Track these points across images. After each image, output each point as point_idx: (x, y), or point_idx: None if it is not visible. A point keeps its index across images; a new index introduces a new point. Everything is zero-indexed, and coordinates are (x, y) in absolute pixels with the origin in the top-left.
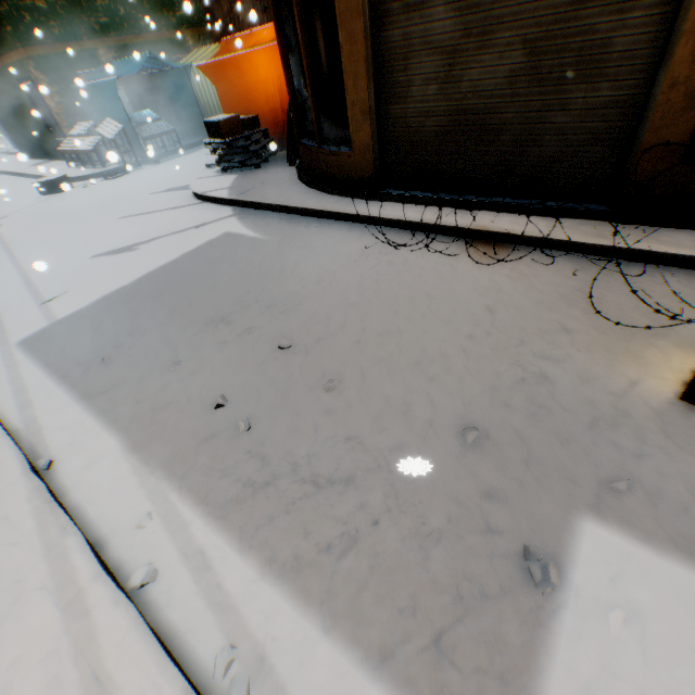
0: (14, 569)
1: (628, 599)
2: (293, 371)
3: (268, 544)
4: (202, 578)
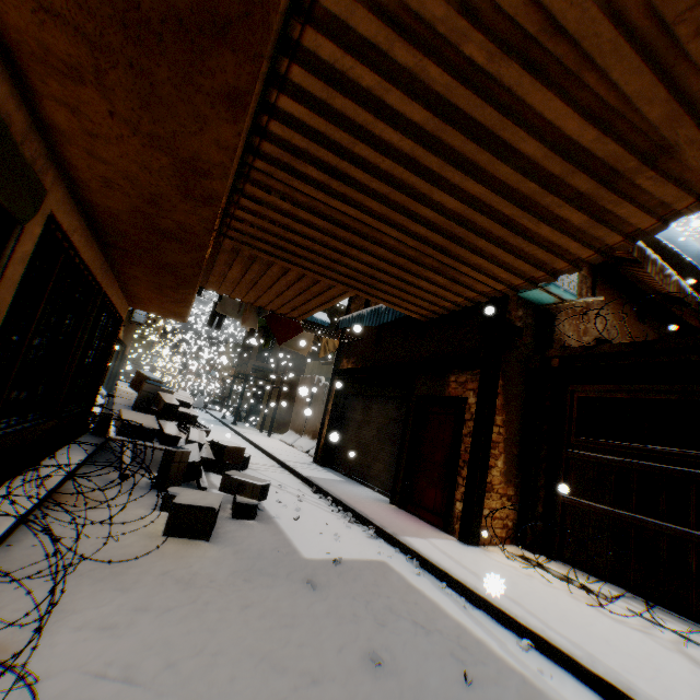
0: (612, 659)
1: (319, 550)
2: (411, 699)
3: (448, 618)
4: (486, 628)
